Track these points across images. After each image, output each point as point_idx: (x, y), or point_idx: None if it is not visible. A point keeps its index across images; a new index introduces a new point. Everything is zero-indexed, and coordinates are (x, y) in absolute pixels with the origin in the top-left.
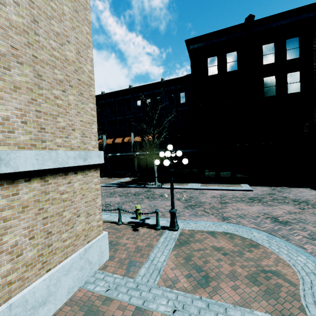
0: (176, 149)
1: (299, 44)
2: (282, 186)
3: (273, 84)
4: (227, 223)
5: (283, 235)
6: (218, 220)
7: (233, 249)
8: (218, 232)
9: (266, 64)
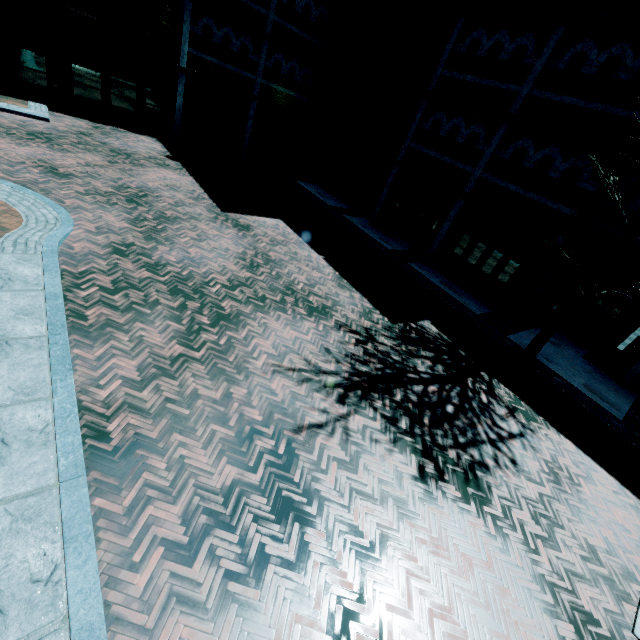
0: None
1: None
2: (118, 127)
3: None
4: None
5: (45, 189)
6: None
7: None
8: None
9: None
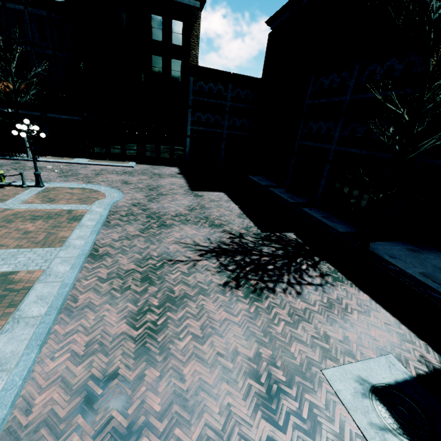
0: (58, 113)
1: (183, 31)
2: (162, 165)
3: (160, 65)
4: (88, 184)
5: (119, 188)
6: (84, 183)
7: (81, 193)
8: (77, 188)
9: (155, 41)
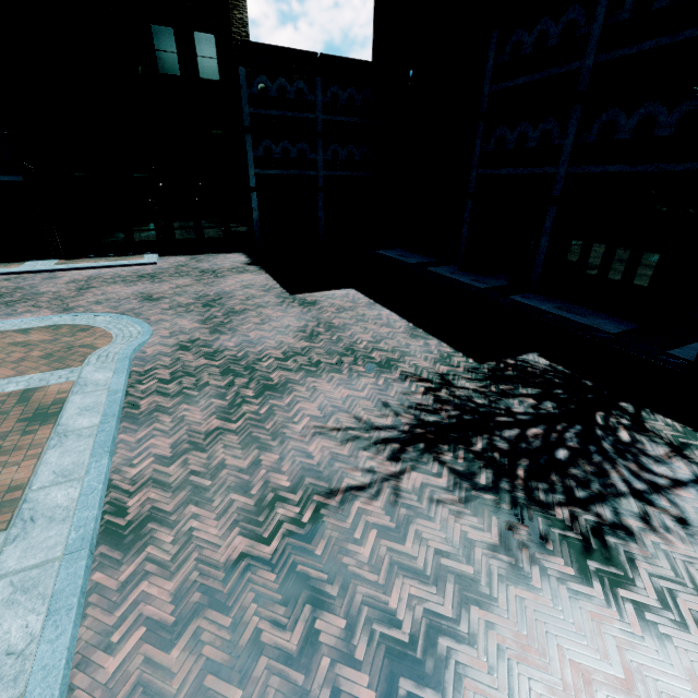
0: None
1: None
2: (211, 253)
3: (173, 47)
4: (65, 314)
5: (138, 313)
6: (54, 313)
7: (49, 339)
8: (39, 328)
9: None
